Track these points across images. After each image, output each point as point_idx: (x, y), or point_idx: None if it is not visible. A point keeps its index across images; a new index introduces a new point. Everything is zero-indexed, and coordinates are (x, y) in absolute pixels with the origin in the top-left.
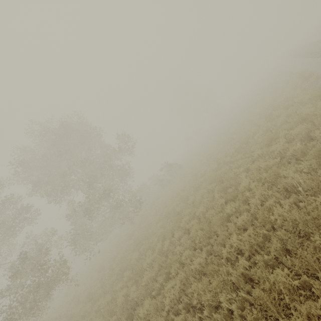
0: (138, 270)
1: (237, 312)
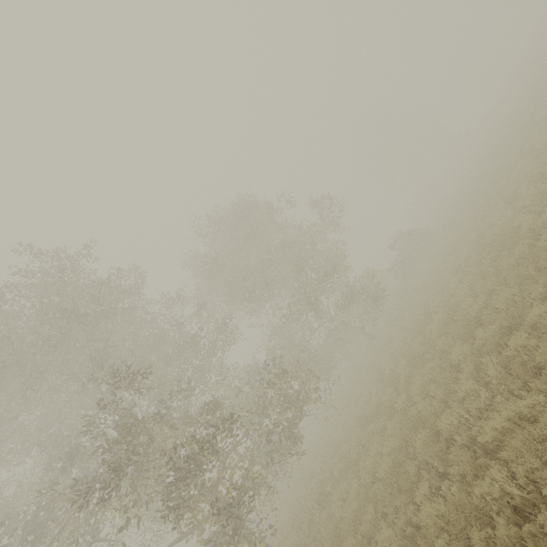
0: (463, 321)
1: None
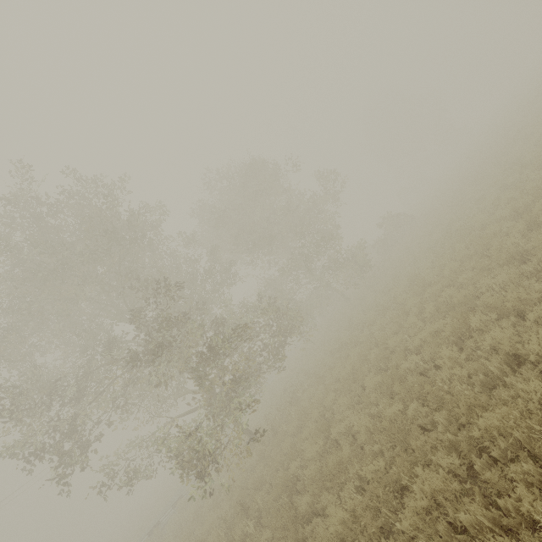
0: (420, 283)
1: None
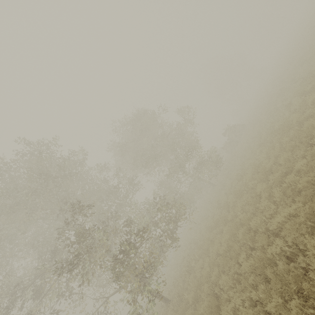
0: (262, 172)
1: None
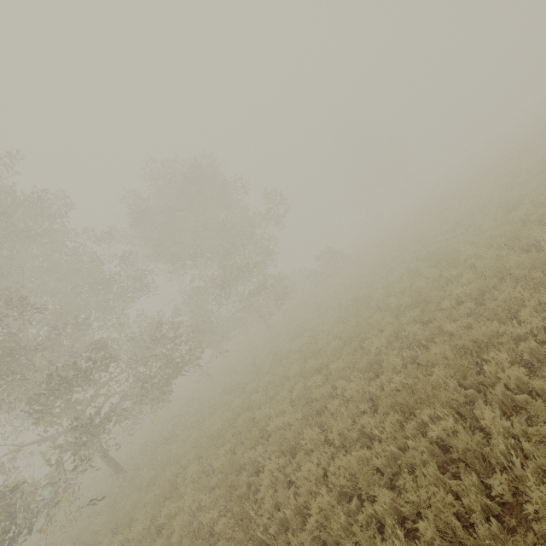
0: (311, 348)
1: (462, 333)
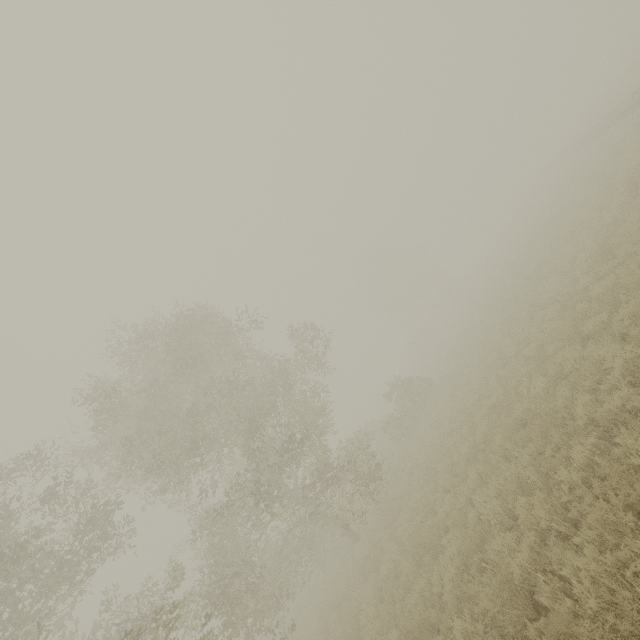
0: (503, 592)
1: None
